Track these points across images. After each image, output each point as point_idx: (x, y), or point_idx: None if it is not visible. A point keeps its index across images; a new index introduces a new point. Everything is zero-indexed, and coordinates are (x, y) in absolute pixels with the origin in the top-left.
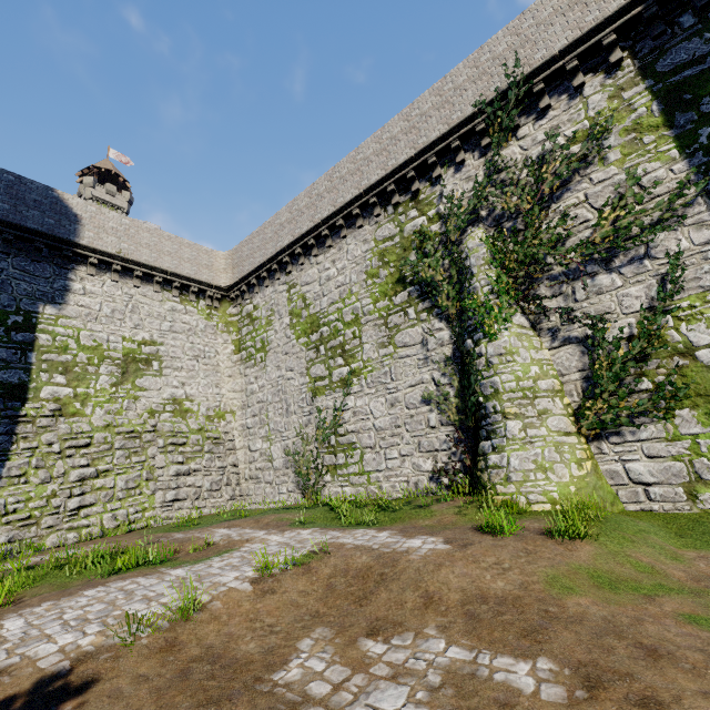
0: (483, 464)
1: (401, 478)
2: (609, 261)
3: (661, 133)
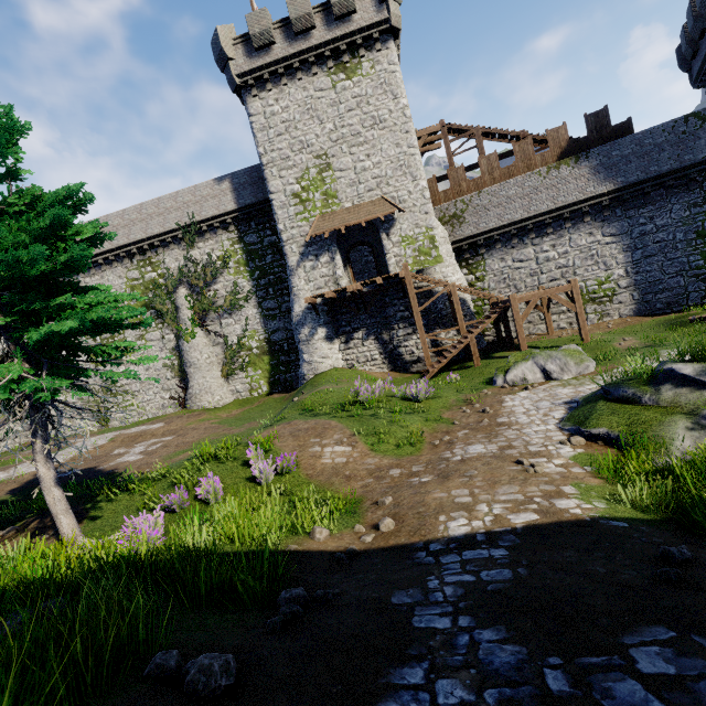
0: (188, 393)
1: (155, 404)
2: (231, 314)
3: (246, 268)
